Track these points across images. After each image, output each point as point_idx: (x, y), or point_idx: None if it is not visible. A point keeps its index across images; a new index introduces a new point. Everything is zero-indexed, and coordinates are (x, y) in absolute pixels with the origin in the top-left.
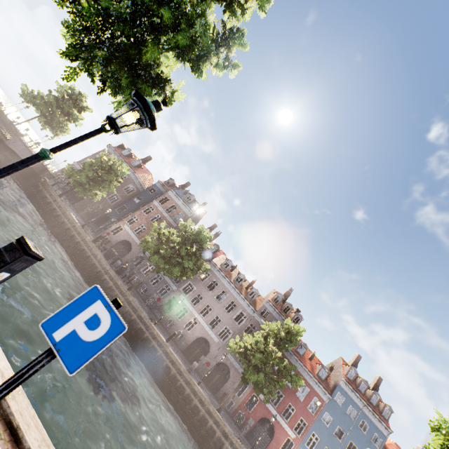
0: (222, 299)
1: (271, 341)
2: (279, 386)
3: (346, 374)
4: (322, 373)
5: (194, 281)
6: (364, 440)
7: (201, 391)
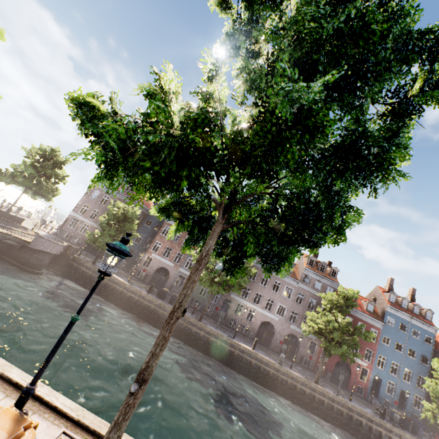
0: (267, 283)
1: (338, 315)
2: (359, 347)
3: (389, 300)
4: (369, 307)
5: None
6: (419, 343)
7: (299, 376)
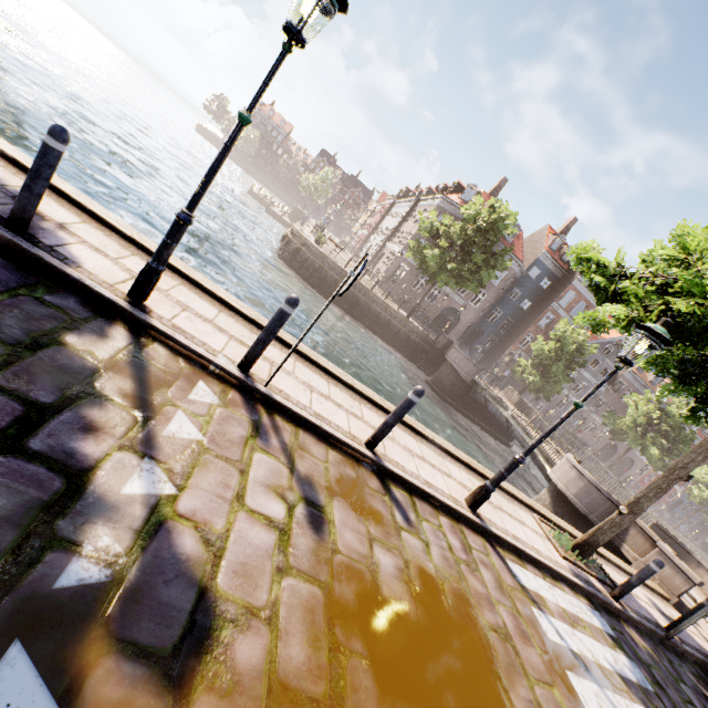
0: None
1: None
2: None
3: None
4: None
5: (606, 396)
6: None
7: (670, 527)
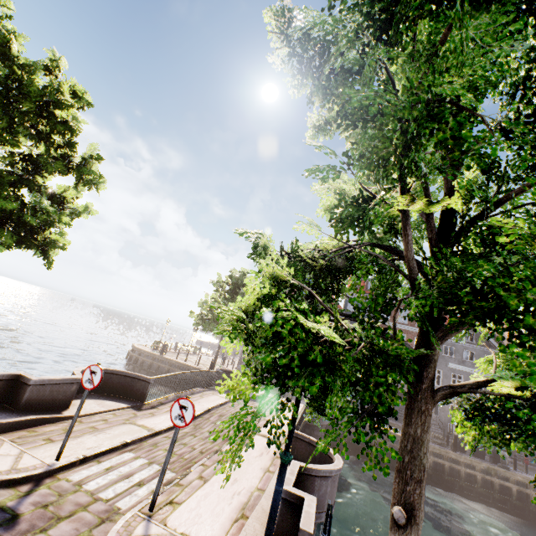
0: None
1: None
2: None
3: None
4: None
5: None
6: None
7: None
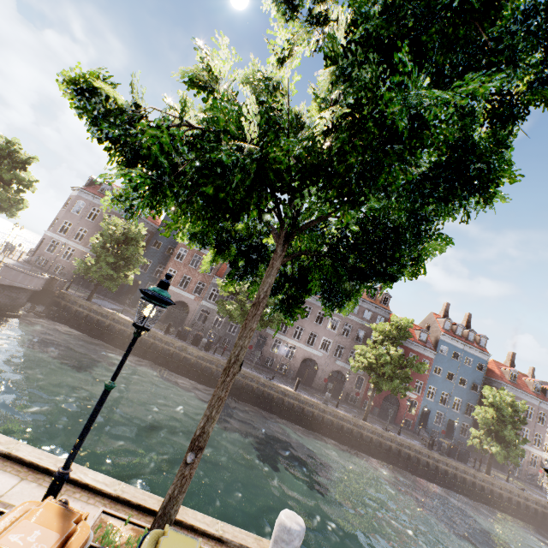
0: (309, 315)
1: (391, 348)
2: (411, 380)
3: (443, 327)
4: (422, 336)
5: None
6: (470, 371)
7: (346, 414)
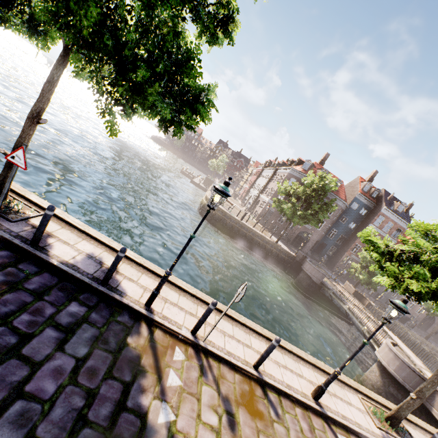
0: None
1: None
2: None
3: None
4: None
5: None
6: None
7: None
